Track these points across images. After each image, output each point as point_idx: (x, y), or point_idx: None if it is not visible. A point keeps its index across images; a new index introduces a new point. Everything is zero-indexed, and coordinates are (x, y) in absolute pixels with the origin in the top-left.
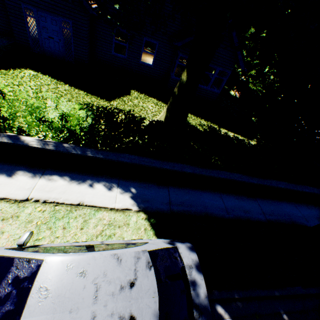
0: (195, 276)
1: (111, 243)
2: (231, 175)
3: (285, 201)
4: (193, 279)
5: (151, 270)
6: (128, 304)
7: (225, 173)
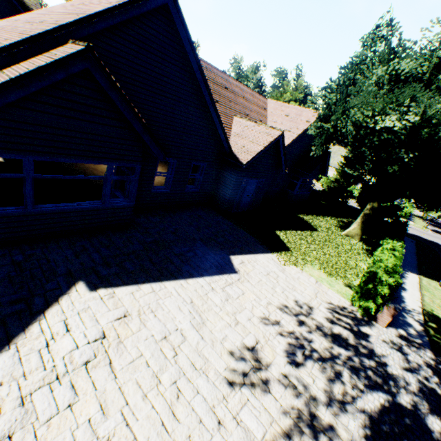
0: None
1: None
2: None
3: None
4: None
5: None
6: None
7: None
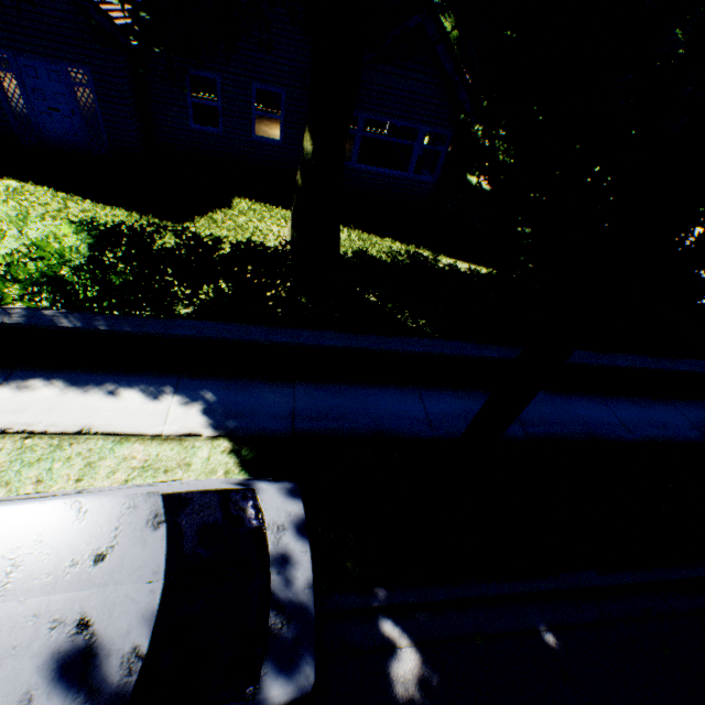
0: (289, 546)
1: (99, 491)
2: (435, 345)
3: (580, 393)
4: (281, 551)
5: (160, 529)
6: (81, 595)
7: (420, 342)
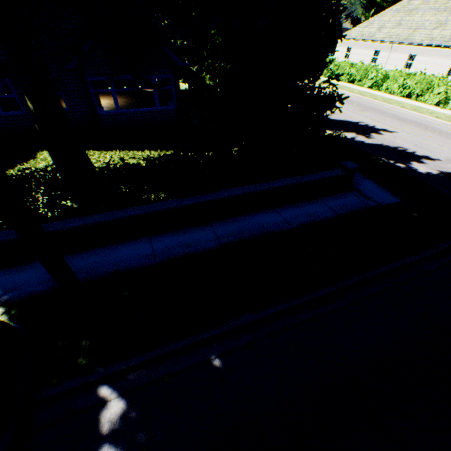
0: None
1: None
2: (149, 207)
3: (261, 210)
4: None
5: None
6: None
7: (139, 208)
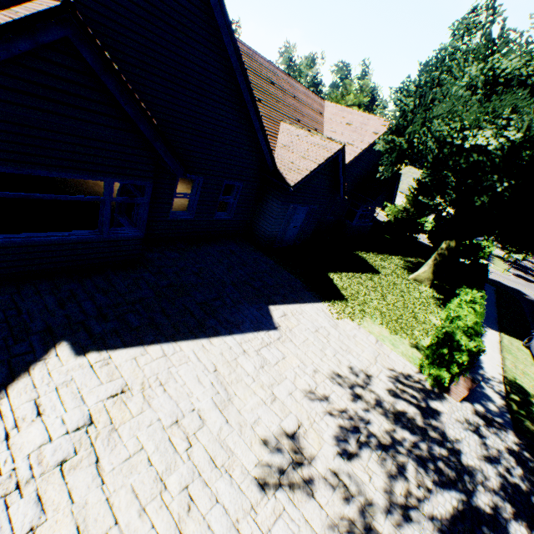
0: None
1: None
2: None
3: None
4: None
5: None
6: None
7: None
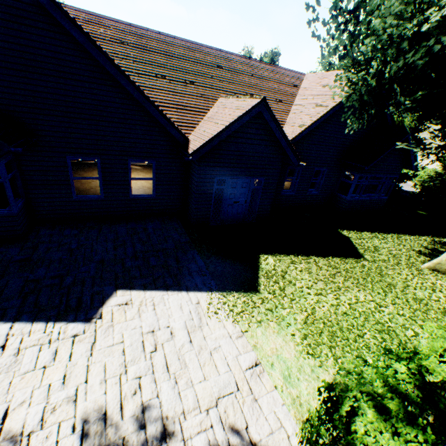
0: None
1: None
2: None
3: None
4: None
5: None
6: None
7: None
